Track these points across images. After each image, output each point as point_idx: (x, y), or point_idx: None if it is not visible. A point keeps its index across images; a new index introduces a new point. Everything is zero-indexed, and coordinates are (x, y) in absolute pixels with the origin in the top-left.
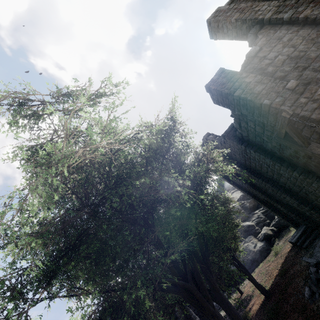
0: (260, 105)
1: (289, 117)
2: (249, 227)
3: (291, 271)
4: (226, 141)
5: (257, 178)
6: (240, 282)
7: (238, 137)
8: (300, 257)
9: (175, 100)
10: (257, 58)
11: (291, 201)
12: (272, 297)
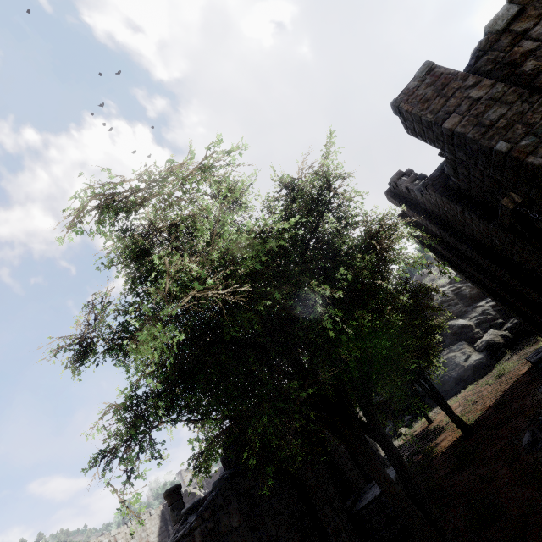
0: (489, 149)
1: (512, 208)
2: (462, 329)
3: (515, 405)
4: (429, 194)
5: (483, 258)
6: (432, 406)
7: (452, 189)
8: (536, 387)
9: (332, 142)
10: (508, 35)
11: (540, 300)
12: (473, 435)
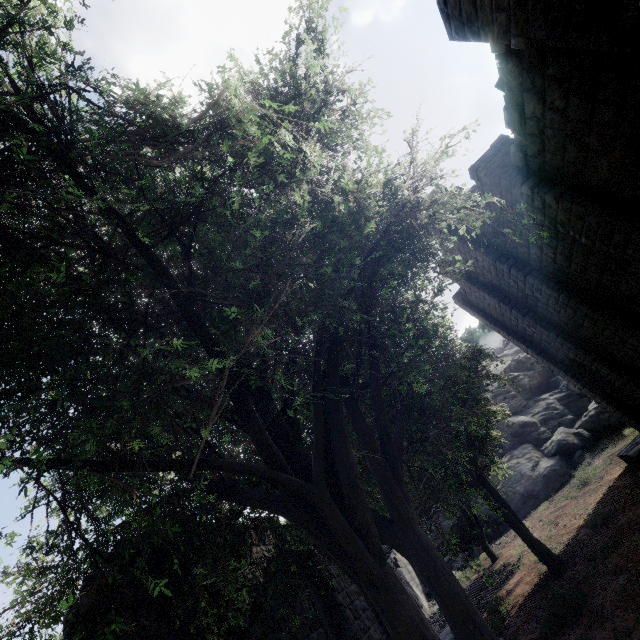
0: None
1: None
2: (524, 427)
3: (622, 519)
4: (481, 185)
5: (556, 293)
6: (493, 537)
7: (513, 168)
8: None
9: None
10: None
11: None
12: (566, 571)
